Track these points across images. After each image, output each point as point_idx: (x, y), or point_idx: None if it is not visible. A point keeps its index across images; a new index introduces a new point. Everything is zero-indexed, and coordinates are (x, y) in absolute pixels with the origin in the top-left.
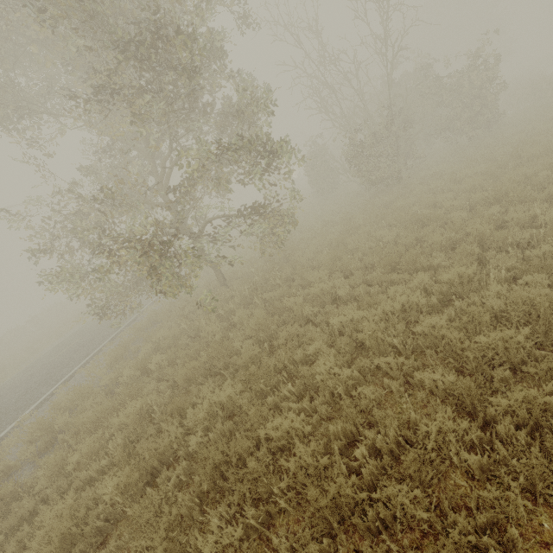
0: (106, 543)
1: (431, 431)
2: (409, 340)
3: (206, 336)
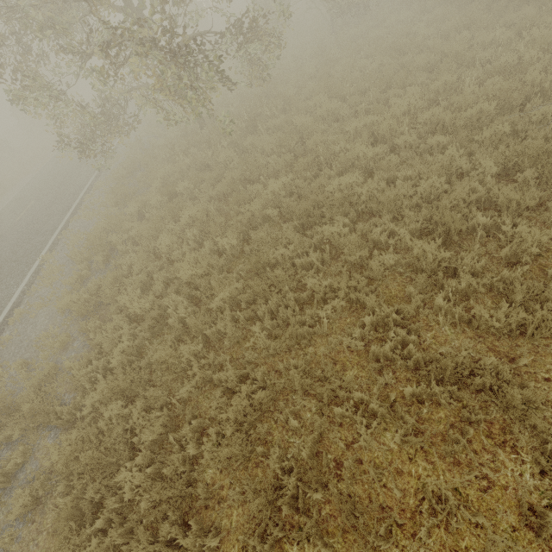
0: (229, 272)
1: (444, 159)
2: (412, 130)
3: (221, 162)
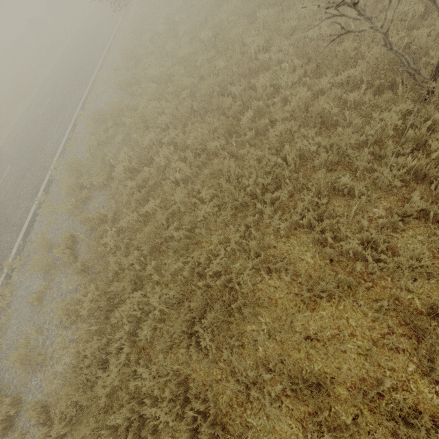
0: None
1: None
2: None
3: None
